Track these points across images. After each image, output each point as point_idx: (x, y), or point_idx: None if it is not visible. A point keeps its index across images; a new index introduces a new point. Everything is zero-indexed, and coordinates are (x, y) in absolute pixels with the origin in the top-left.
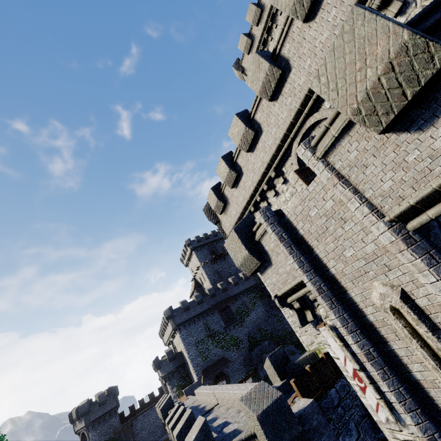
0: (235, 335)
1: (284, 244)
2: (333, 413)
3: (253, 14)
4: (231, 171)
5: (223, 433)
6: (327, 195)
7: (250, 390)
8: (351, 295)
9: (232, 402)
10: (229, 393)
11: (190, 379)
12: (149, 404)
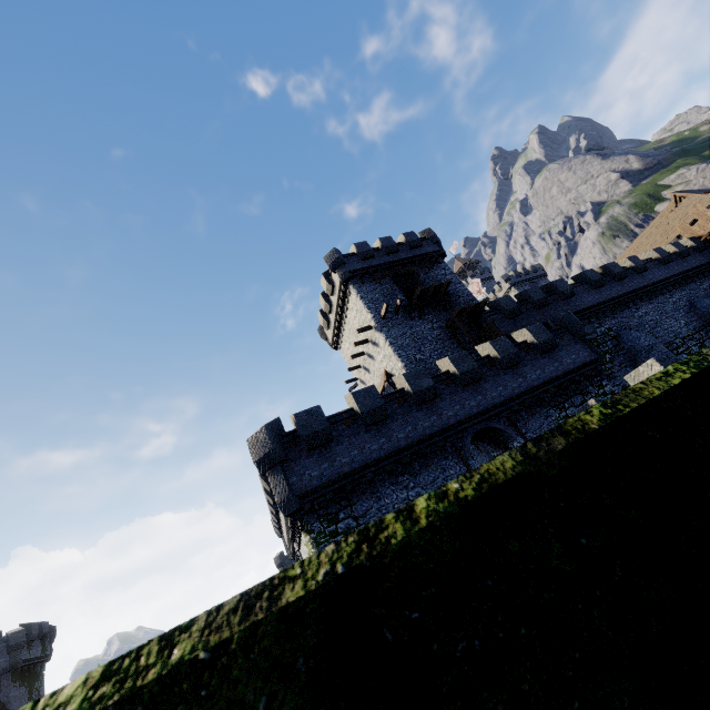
0: None
1: None
2: None
3: (324, 306)
4: (275, 523)
5: None
6: None
7: None
8: None
9: None
10: None
11: None
12: None
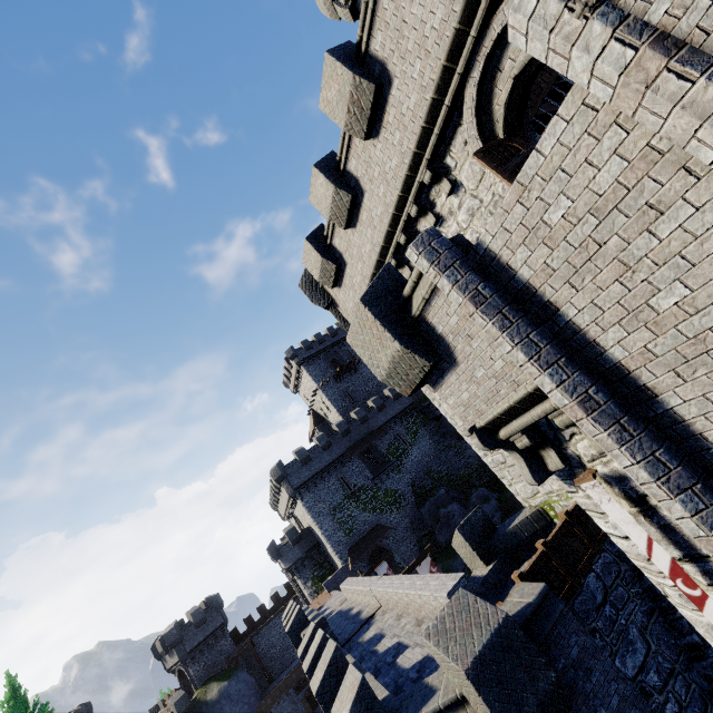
0: (391, 487)
1: (486, 309)
2: (597, 618)
3: None
4: (338, 192)
5: (398, 667)
6: (601, 147)
7: (441, 612)
8: (668, 404)
9: (404, 605)
10: (396, 593)
11: (331, 565)
12: (274, 609)
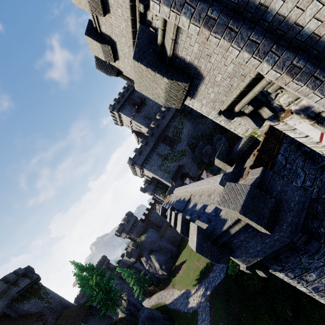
0: (179, 149)
1: (216, 29)
2: (284, 171)
3: None
4: None
5: (206, 213)
6: None
7: (221, 194)
8: None
9: (201, 192)
10: (197, 189)
11: (166, 186)
12: (152, 208)
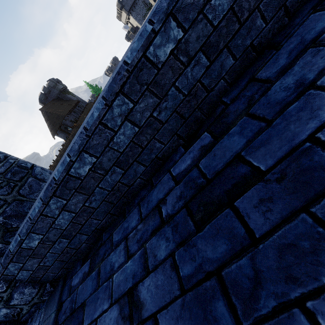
0: None
1: None
2: None
3: None
4: None
5: None
6: None
7: None
8: None
9: None
10: None
11: None
12: None
